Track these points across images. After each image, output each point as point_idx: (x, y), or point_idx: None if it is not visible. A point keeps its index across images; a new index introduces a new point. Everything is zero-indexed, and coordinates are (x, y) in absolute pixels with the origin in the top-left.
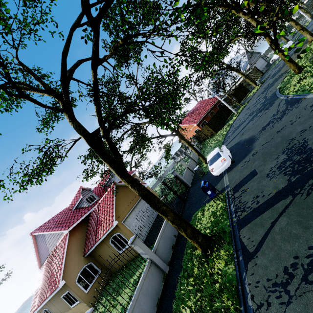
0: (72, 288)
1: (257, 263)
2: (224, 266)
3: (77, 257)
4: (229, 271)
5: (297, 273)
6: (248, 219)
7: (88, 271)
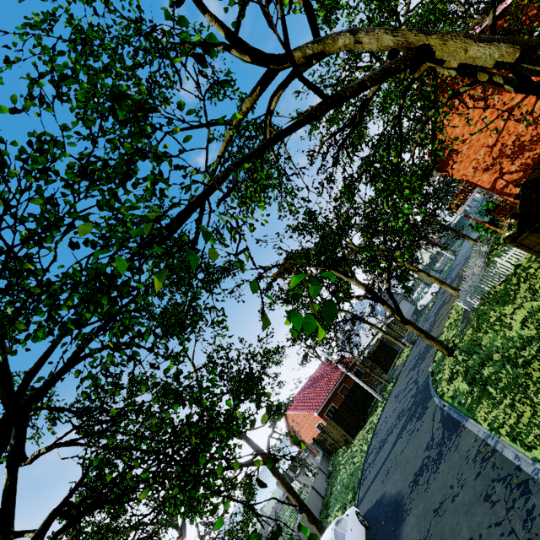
0: None
1: None
2: None
3: None
4: None
5: None
6: None
7: None
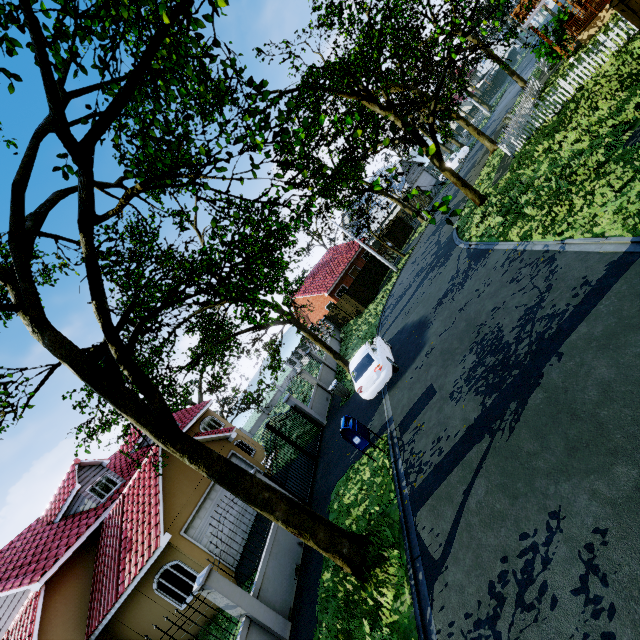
0: None
1: (448, 582)
2: (394, 599)
3: None
4: (403, 610)
5: (508, 592)
6: (428, 488)
7: None
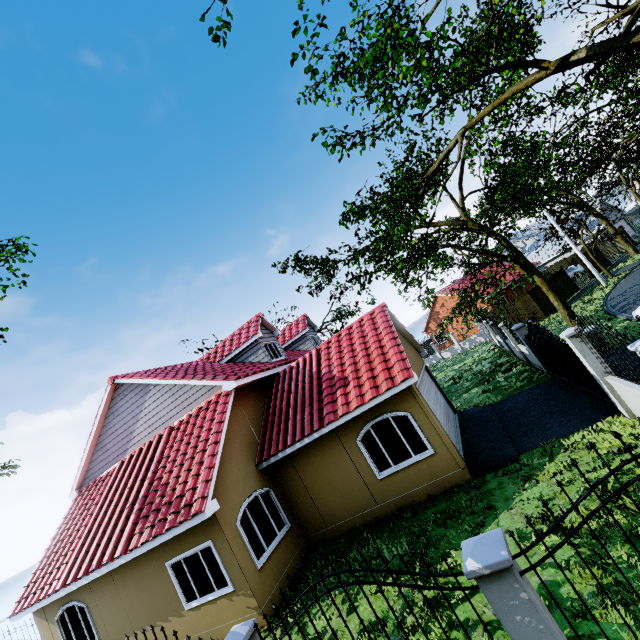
0: (227, 535)
1: None
2: None
3: (243, 461)
4: None
5: None
6: None
7: (264, 509)
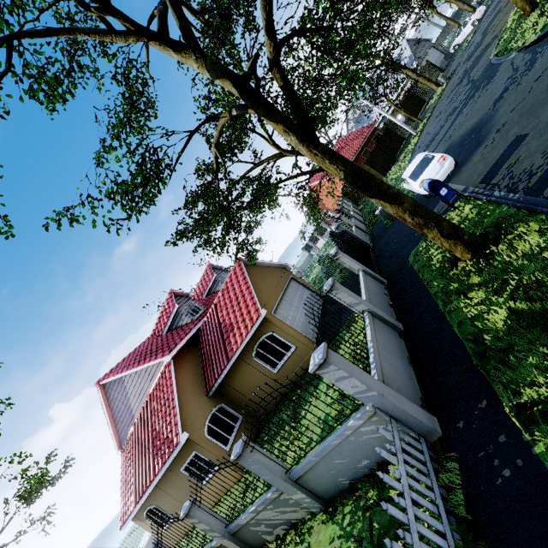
0: (201, 444)
1: None
2: (541, 237)
3: (197, 398)
4: None
5: None
6: None
7: (221, 417)
